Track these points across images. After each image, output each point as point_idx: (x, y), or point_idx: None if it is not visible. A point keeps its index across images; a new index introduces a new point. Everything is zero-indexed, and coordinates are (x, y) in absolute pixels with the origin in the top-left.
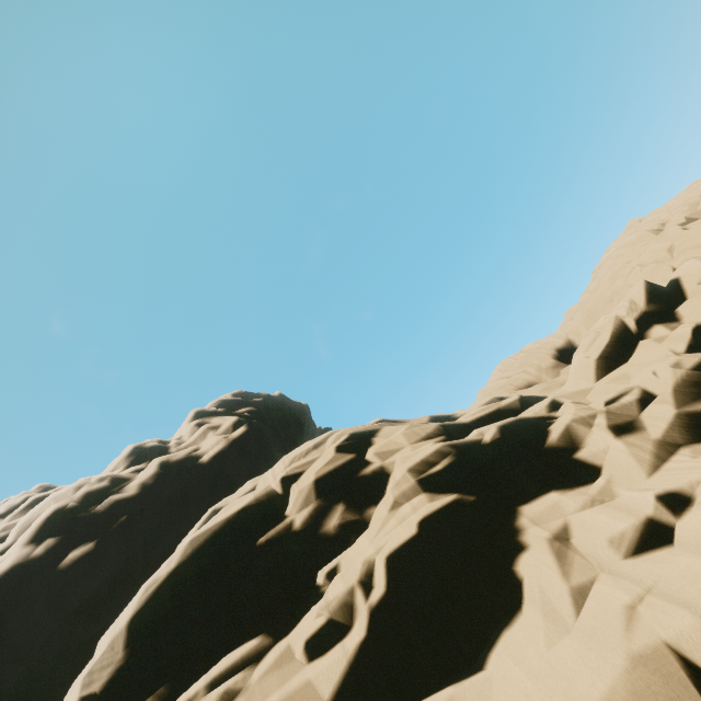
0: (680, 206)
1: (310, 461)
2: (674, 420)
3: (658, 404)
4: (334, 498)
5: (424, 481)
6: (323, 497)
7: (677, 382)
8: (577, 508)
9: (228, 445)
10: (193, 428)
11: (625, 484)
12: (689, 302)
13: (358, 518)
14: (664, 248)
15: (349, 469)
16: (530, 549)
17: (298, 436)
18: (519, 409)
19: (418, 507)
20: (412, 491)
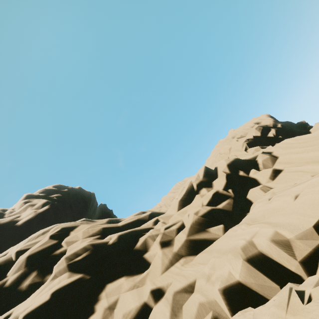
0: (243, 129)
1: (36, 242)
2: (184, 242)
3: (182, 233)
4: (34, 267)
5: (71, 265)
6: (28, 266)
7: (193, 222)
8: (127, 289)
9: (35, 216)
10: (21, 204)
11: (152, 277)
12: (217, 179)
13: (41, 281)
14: (228, 148)
15: (51, 249)
16: (95, 314)
17: (83, 209)
18: (147, 220)
19: (61, 281)
20: (63, 270)
